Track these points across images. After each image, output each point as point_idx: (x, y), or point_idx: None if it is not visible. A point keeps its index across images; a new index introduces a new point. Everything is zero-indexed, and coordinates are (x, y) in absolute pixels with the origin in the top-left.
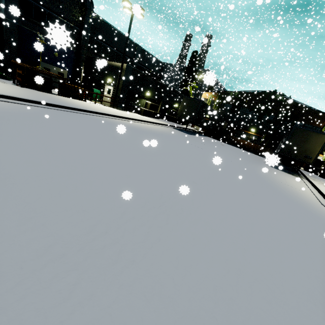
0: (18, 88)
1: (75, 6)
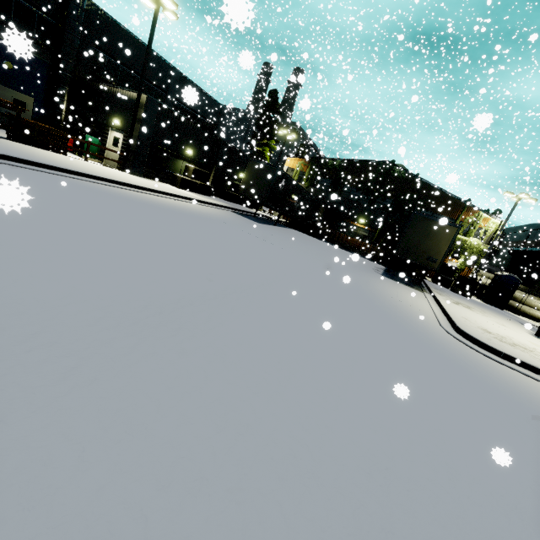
0: None
1: None
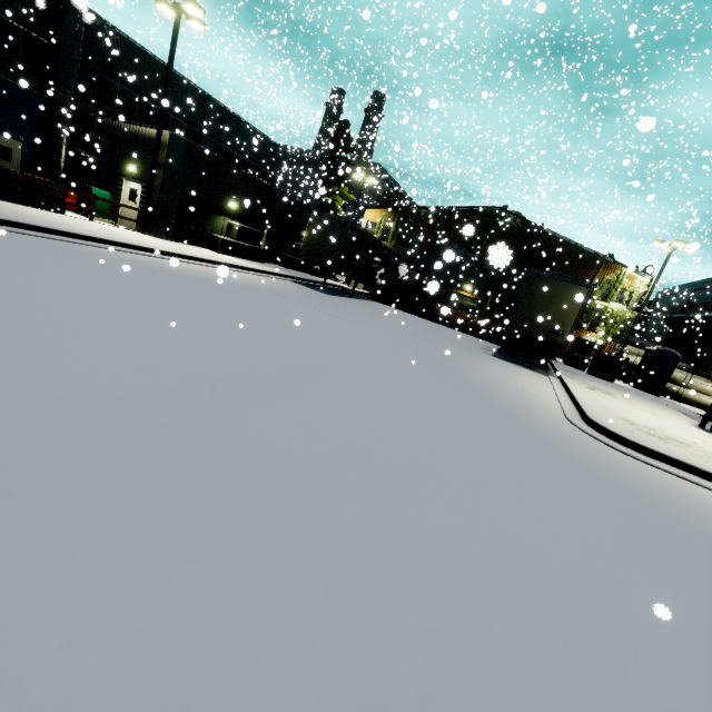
0: None
1: None
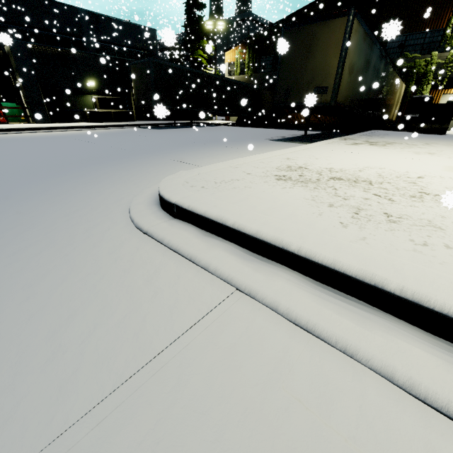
0: None
1: None
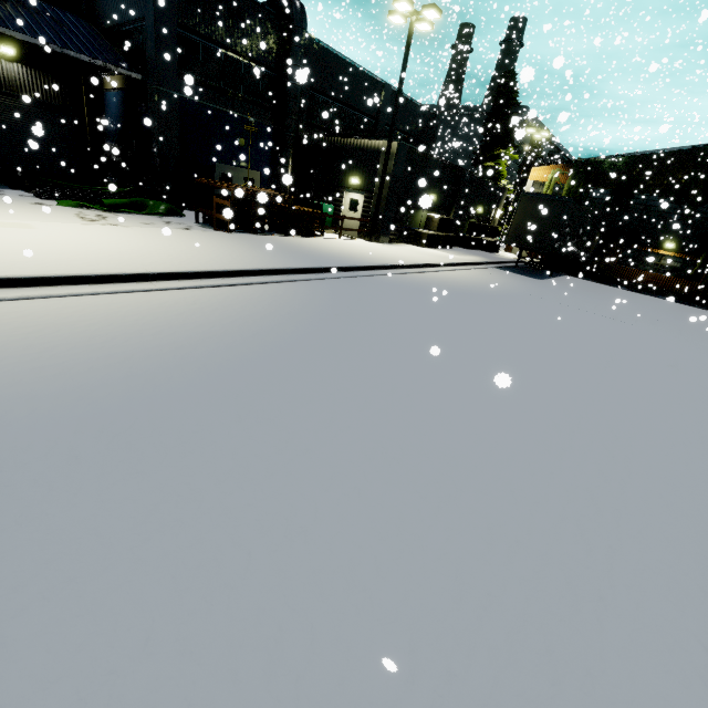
0: (231, 237)
1: (271, 28)
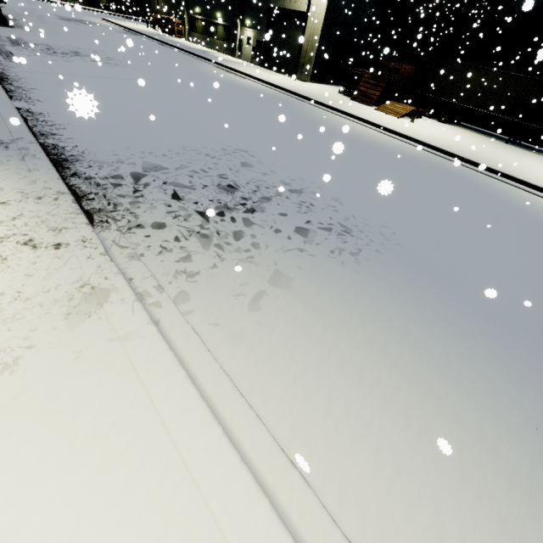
0: None
1: None
